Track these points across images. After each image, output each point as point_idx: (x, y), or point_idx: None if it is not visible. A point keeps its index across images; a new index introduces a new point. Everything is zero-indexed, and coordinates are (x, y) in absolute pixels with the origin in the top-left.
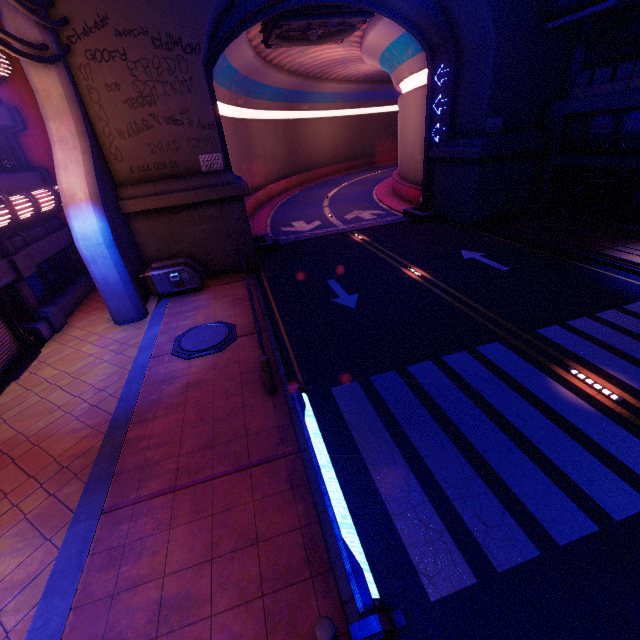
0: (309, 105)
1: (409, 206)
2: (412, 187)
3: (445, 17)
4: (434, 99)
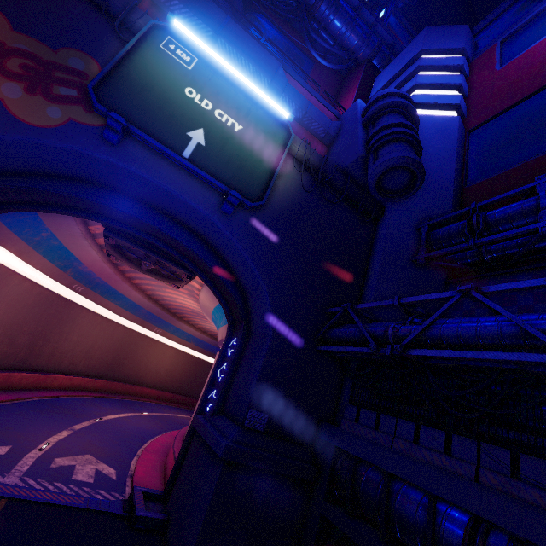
0: (163, 331)
1: (157, 481)
2: (174, 454)
3: (243, 300)
4: (222, 364)
